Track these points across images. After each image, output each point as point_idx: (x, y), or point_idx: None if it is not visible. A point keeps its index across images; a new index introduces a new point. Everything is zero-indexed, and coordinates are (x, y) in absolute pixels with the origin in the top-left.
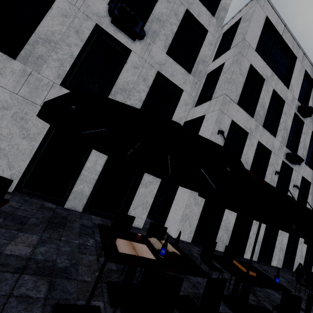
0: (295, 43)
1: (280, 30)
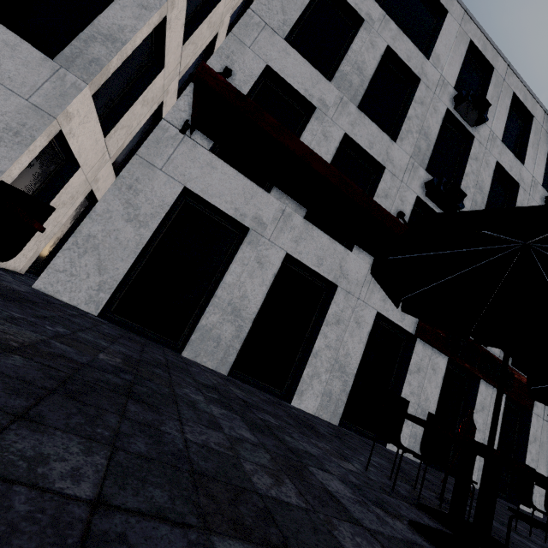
0: None
1: None
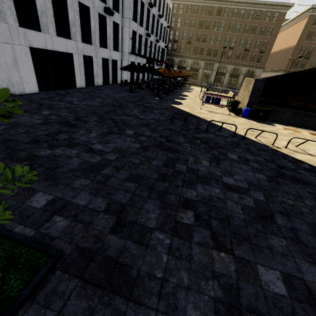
0: None
1: None
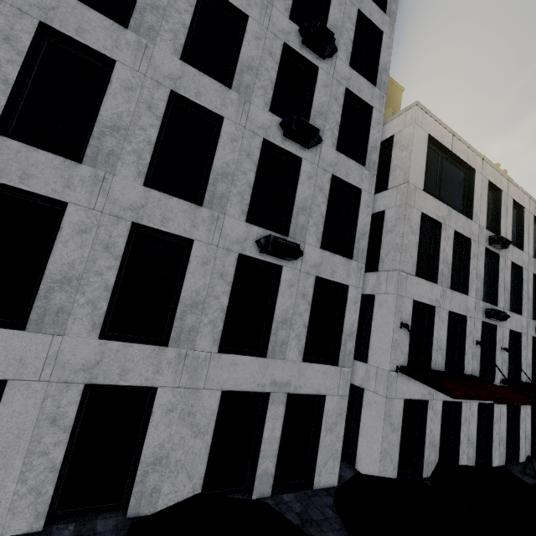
0: (469, 151)
1: (449, 143)
